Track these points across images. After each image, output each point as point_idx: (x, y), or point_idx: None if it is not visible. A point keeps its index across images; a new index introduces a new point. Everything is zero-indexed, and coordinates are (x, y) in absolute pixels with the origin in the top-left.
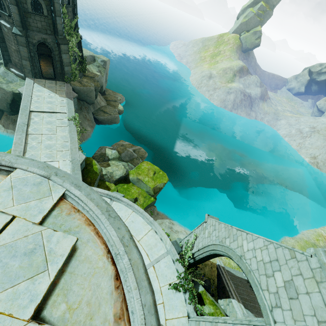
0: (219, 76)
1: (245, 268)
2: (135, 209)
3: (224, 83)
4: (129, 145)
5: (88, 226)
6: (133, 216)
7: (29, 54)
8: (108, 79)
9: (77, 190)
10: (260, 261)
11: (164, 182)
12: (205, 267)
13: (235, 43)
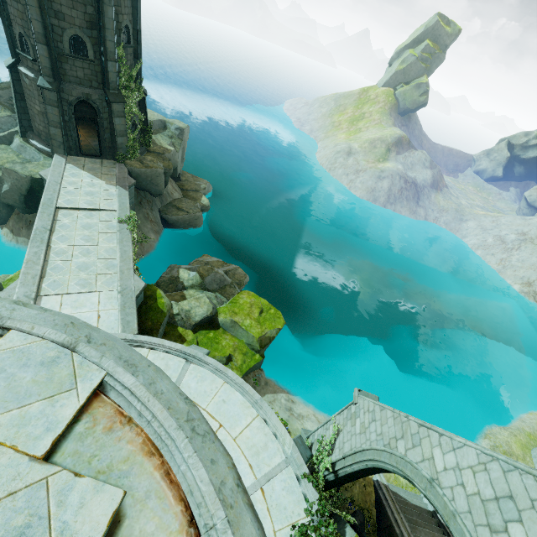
0: (364, 152)
1: (443, 505)
2: (228, 378)
3: (373, 163)
4: (218, 264)
5: (148, 457)
6: (225, 390)
7: (61, 118)
8: (186, 157)
9: (129, 375)
10: (473, 494)
11: (277, 327)
12: (352, 486)
13: (387, 101)
